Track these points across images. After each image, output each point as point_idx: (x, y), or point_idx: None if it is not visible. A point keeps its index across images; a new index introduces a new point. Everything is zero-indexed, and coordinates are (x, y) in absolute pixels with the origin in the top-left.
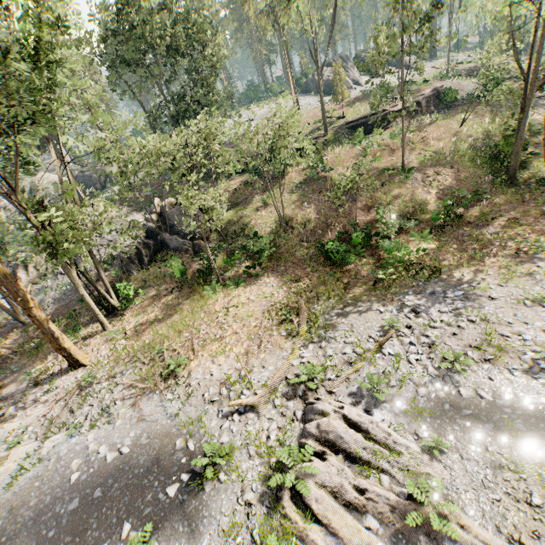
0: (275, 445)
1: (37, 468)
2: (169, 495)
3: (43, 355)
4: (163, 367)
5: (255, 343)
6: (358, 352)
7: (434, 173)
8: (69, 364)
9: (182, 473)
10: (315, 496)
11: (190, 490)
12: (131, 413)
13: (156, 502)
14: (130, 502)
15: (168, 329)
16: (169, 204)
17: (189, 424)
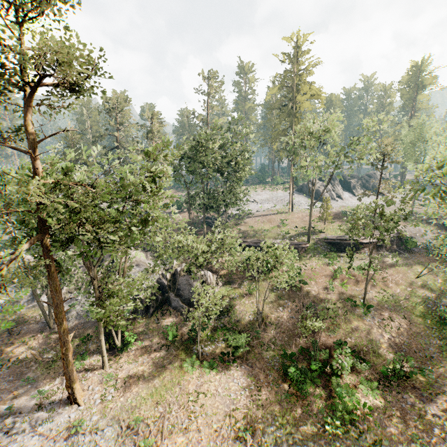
0: None
1: None
2: None
3: (53, 373)
4: (134, 442)
5: None
6: None
7: (389, 317)
8: (69, 399)
9: None
10: None
11: None
12: None
13: None
14: None
15: (148, 396)
16: (182, 270)
17: None
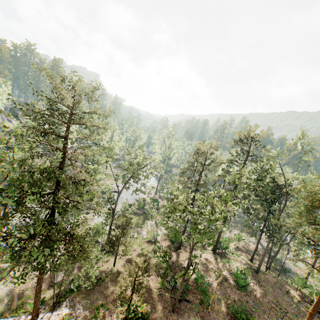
0: None
1: None
2: None
3: None
4: None
5: None
6: None
7: None
8: None
9: None
10: None
11: None
12: None
13: None
14: None
15: None
16: None
17: None
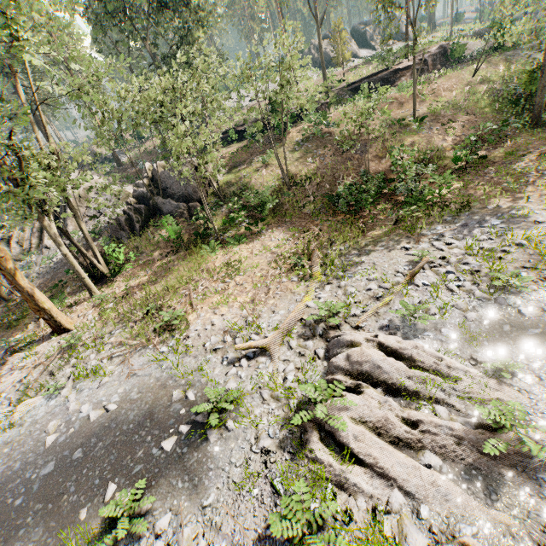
0: (294, 387)
1: (7, 434)
2: (165, 449)
3: (24, 326)
4: (156, 323)
5: (262, 291)
6: (386, 287)
7: (449, 121)
8: (51, 328)
9: (181, 424)
10: (352, 433)
11: (191, 442)
12: (120, 370)
13: (148, 459)
14: (117, 461)
15: (162, 288)
16: (161, 167)
17: (188, 374)
